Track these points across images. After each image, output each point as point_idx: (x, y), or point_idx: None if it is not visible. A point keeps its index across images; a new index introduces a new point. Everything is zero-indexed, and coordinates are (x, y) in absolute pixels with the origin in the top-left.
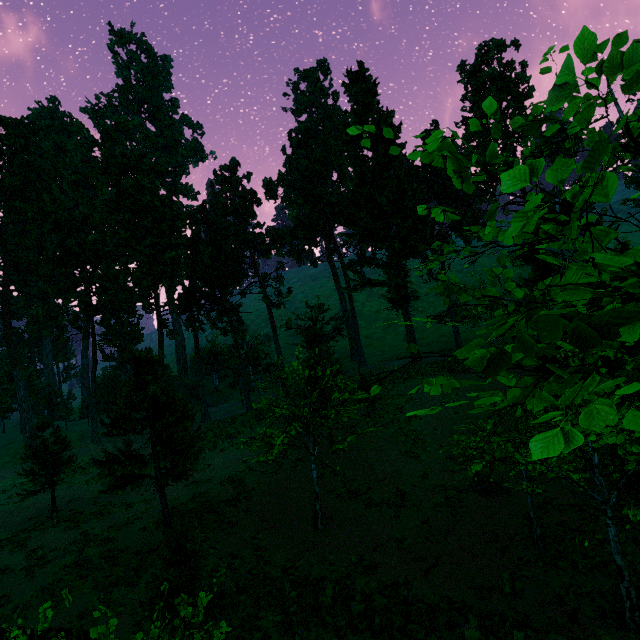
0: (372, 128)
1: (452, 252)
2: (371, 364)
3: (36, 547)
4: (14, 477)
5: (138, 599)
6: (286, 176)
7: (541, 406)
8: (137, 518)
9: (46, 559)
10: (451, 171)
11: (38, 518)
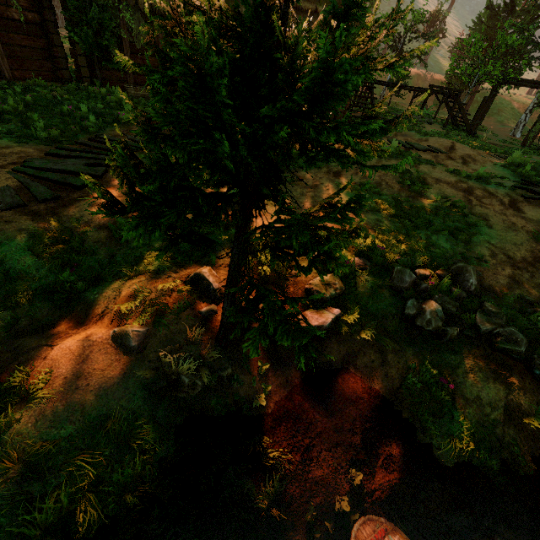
0: None
1: None
2: None
3: None
4: None
5: None
6: None
7: None
8: None
9: None
10: None
11: None
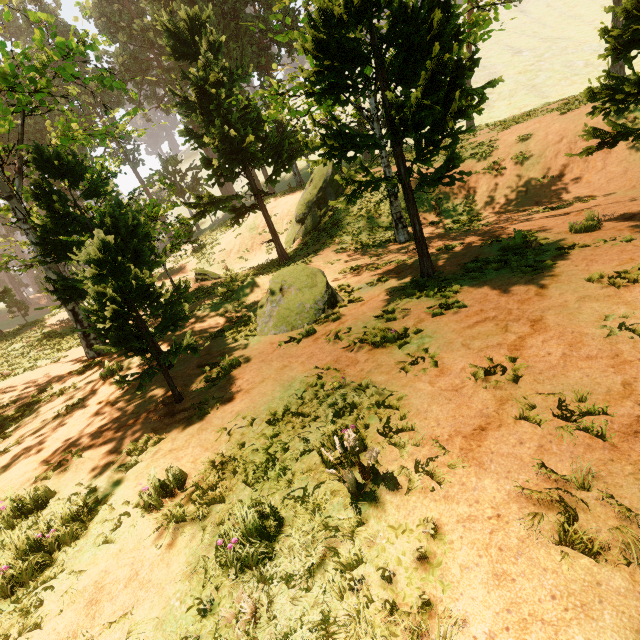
0: None
1: None
2: None
3: None
4: None
5: None
6: None
7: None
8: None
9: None
10: None
11: None
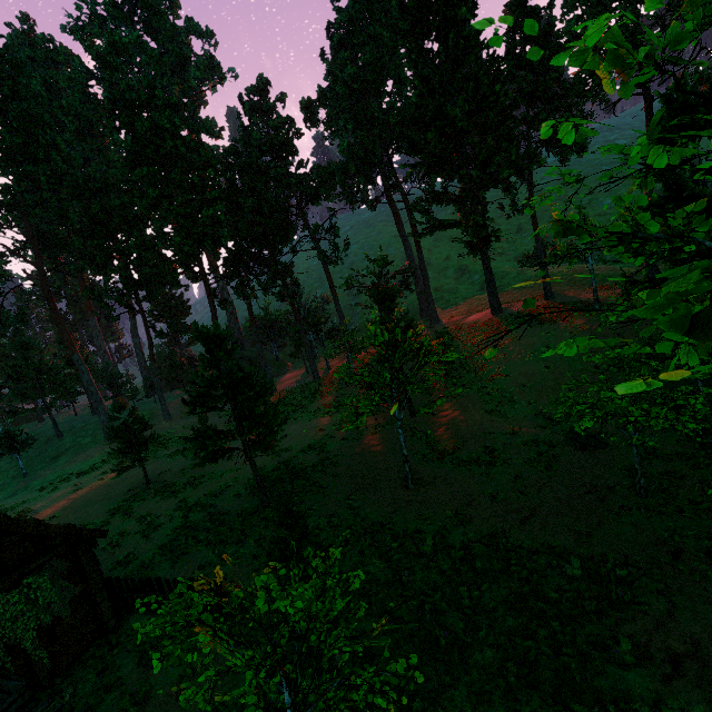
0: (509, 21)
1: (574, 180)
2: (444, 320)
3: (143, 514)
4: (101, 455)
5: (250, 553)
6: (329, 93)
7: (696, 360)
8: (229, 486)
9: (156, 524)
10: (602, 71)
11: (136, 490)
